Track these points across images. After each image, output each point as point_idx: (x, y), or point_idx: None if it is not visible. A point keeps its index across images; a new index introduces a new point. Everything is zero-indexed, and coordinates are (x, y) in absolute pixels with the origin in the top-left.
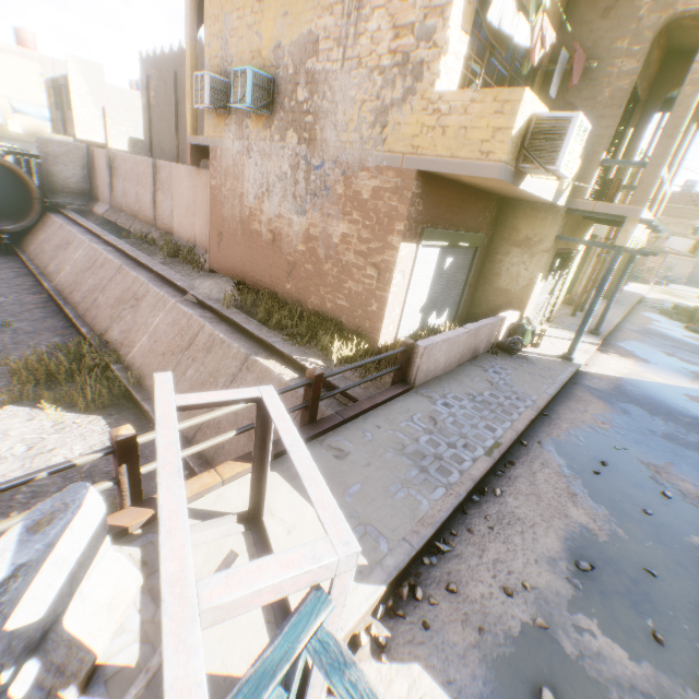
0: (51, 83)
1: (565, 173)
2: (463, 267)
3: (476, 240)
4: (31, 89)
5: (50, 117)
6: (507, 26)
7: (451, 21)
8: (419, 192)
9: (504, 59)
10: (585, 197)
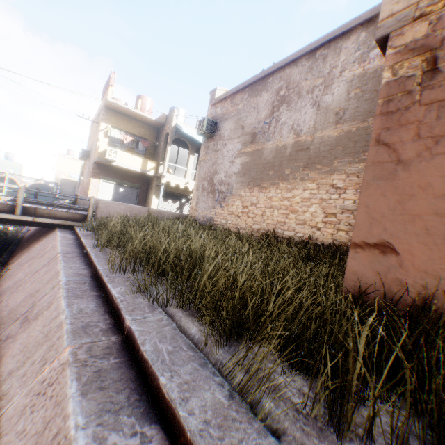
0: (82, 166)
1: (111, 159)
2: (133, 194)
3: (134, 186)
4: (78, 169)
5: (79, 177)
6: (117, 136)
7: (99, 136)
8: (97, 167)
9: (131, 143)
10: (159, 173)
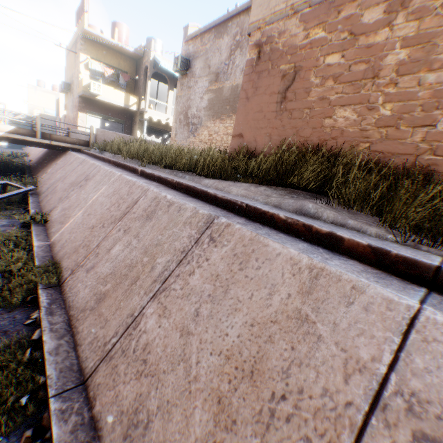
0: (57, 101)
1: (96, 93)
2: (118, 129)
3: (119, 121)
4: (53, 104)
5: (56, 113)
6: (98, 69)
7: (81, 68)
8: (83, 101)
9: (111, 77)
10: (141, 108)
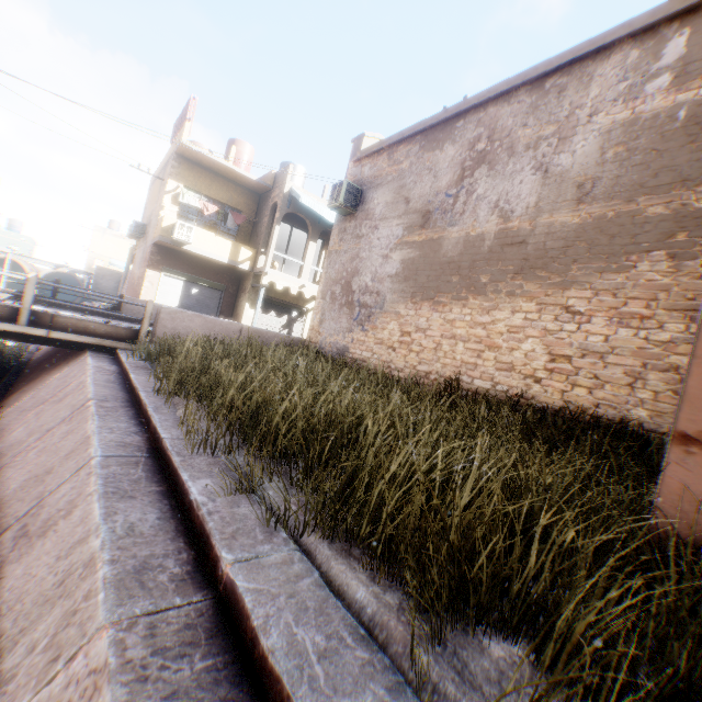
0: (131, 249)
1: (182, 239)
2: (213, 299)
3: (216, 286)
4: (125, 253)
5: (126, 266)
6: (193, 204)
7: (164, 201)
8: (158, 252)
9: (215, 216)
10: (258, 267)
